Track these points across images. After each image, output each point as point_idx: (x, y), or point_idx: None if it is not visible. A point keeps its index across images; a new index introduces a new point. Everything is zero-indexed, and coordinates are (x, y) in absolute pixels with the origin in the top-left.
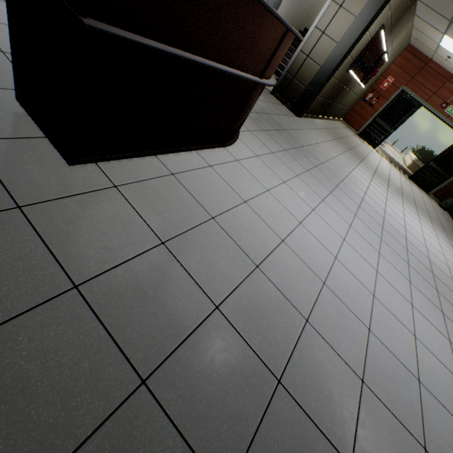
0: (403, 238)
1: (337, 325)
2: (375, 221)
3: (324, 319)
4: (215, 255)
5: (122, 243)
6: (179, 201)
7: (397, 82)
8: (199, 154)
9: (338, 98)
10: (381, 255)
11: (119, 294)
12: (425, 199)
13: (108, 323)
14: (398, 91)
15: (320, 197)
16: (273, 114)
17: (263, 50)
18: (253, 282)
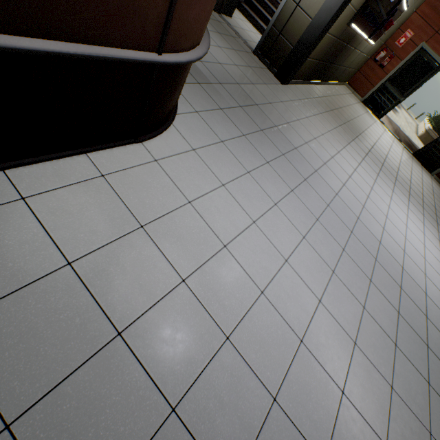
0: (376, 242)
1: (223, 406)
2: (344, 224)
3: (205, 400)
4: (46, 329)
5: None
6: (15, 244)
7: (417, 37)
8: (91, 158)
9: (339, 59)
10: (336, 274)
11: None
12: (425, 181)
13: None
14: (416, 49)
15: (274, 200)
16: (246, 83)
17: (142, 11)
18: (101, 362)
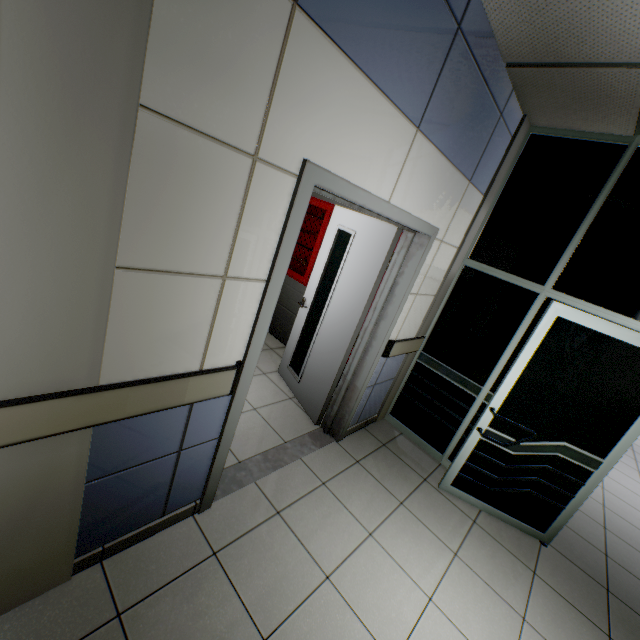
0: None
1: None
2: None
3: None
4: (631, 534)
5: (592, 529)
6: None
7: None
8: None
9: None
10: None
11: (622, 559)
12: None
13: (634, 574)
14: None
15: (633, 468)
16: None
17: None
18: None
